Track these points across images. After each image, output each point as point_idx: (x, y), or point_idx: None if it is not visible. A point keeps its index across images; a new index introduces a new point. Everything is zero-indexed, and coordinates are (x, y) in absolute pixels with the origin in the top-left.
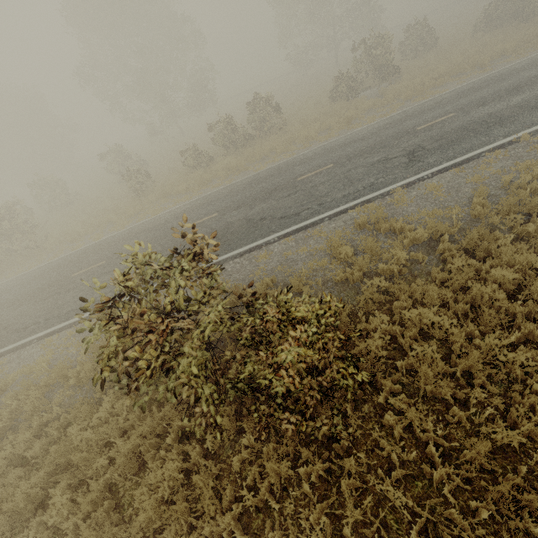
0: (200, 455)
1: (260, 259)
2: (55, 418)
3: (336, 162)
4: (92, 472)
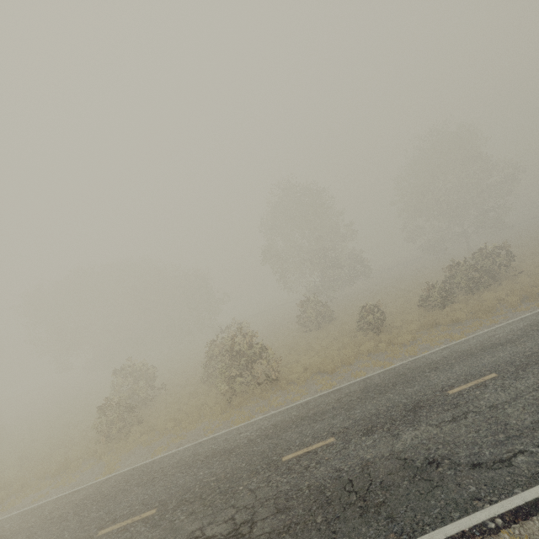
0: None
1: None
2: None
3: None
4: None
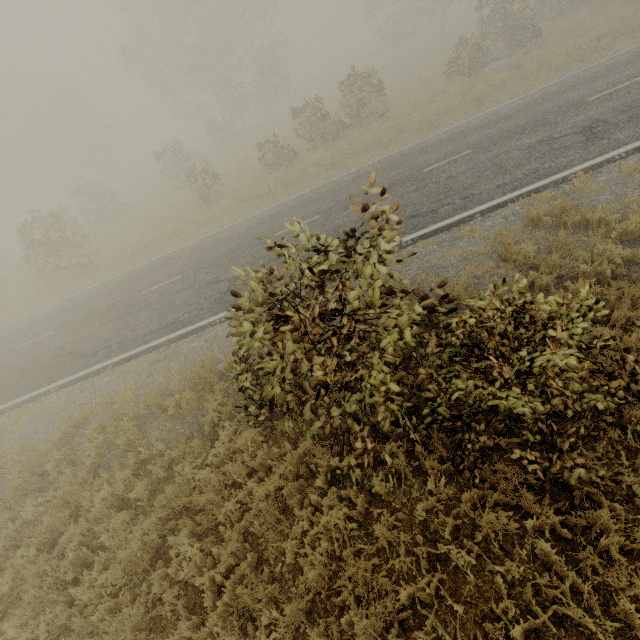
0: (364, 502)
1: (392, 266)
2: (154, 455)
3: (475, 147)
4: (223, 519)
